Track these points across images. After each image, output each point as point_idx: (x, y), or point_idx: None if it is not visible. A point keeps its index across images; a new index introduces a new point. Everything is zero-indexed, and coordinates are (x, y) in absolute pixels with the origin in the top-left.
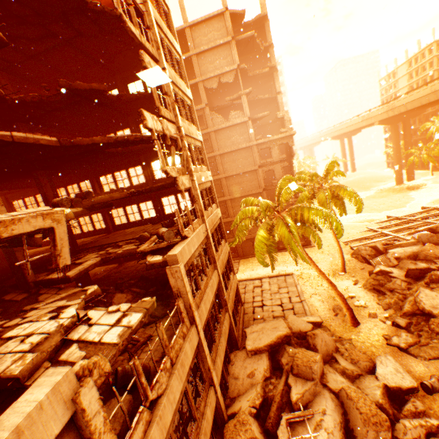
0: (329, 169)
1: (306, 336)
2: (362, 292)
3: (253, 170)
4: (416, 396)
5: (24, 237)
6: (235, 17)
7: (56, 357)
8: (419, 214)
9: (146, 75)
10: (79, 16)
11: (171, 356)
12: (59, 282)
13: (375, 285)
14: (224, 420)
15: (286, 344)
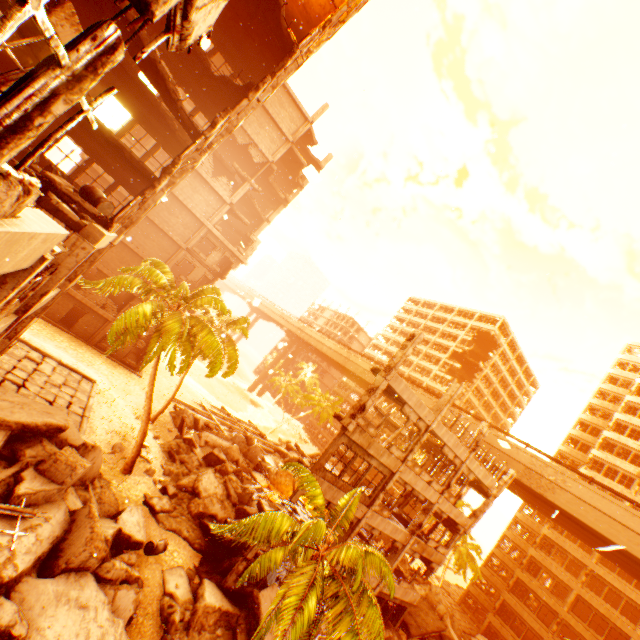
0: (241, 321)
1: (81, 444)
2: (157, 448)
3: (178, 244)
4: (135, 552)
5: None
6: (309, 136)
7: None
8: (245, 424)
9: (313, 171)
10: None
11: None
12: None
13: (175, 449)
14: None
15: (47, 438)
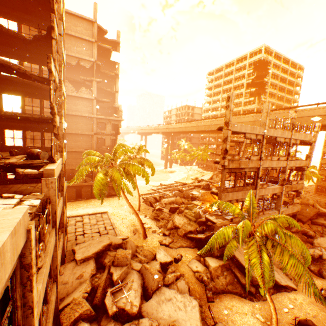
0: (141, 147)
1: (121, 244)
2: (149, 220)
3: (90, 134)
4: (172, 265)
5: None
6: (100, 30)
7: None
8: (174, 184)
9: (116, 54)
10: None
11: (45, 243)
12: None
13: (156, 216)
14: (58, 313)
15: (108, 251)
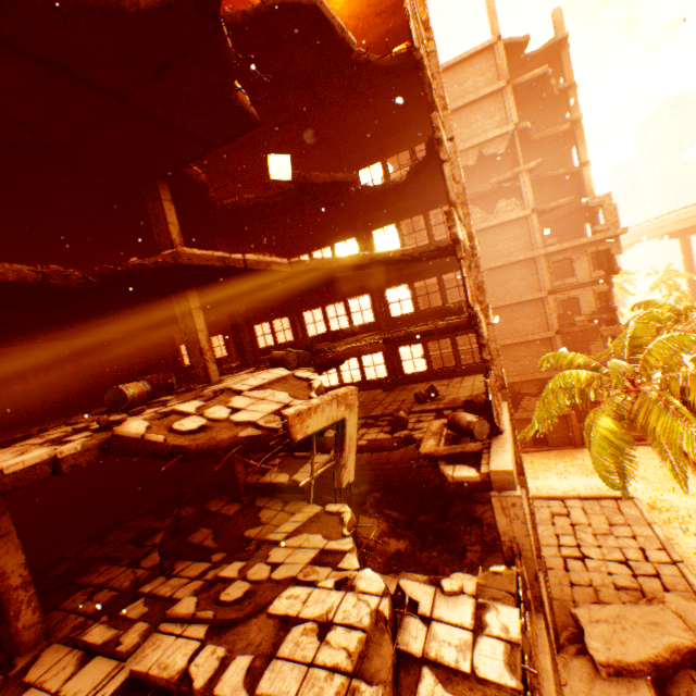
0: None
1: None
2: None
3: (536, 298)
4: None
5: (313, 438)
6: (511, 49)
7: (402, 695)
8: None
9: None
10: (330, 74)
11: (541, 694)
12: (283, 490)
13: None
14: None
15: (692, 669)
